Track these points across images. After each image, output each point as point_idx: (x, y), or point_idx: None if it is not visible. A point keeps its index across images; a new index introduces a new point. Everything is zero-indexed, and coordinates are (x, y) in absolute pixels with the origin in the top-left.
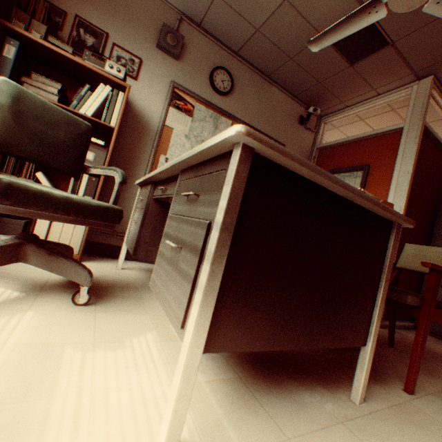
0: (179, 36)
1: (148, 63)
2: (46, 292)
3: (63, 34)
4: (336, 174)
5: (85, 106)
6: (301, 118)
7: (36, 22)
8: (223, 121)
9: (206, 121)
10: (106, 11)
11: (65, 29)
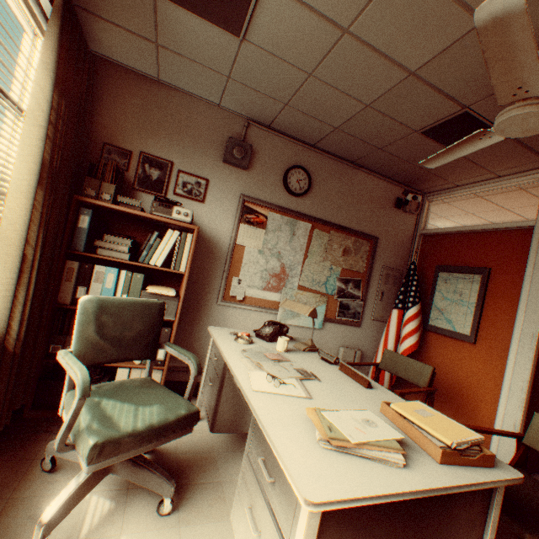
0: (246, 146)
1: (215, 181)
2: (132, 494)
3: (129, 174)
4: (446, 272)
5: (154, 256)
6: (397, 200)
7: (106, 183)
8: (301, 225)
9: (282, 230)
10: (169, 138)
11: (131, 168)
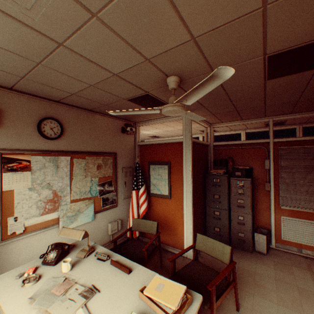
0: None
1: None
2: None
3: None
4: (154, 165)
5: None
6: (123, 129)
7: None
8: (62, 159)
9: (47, 166)
10: None
11: None
